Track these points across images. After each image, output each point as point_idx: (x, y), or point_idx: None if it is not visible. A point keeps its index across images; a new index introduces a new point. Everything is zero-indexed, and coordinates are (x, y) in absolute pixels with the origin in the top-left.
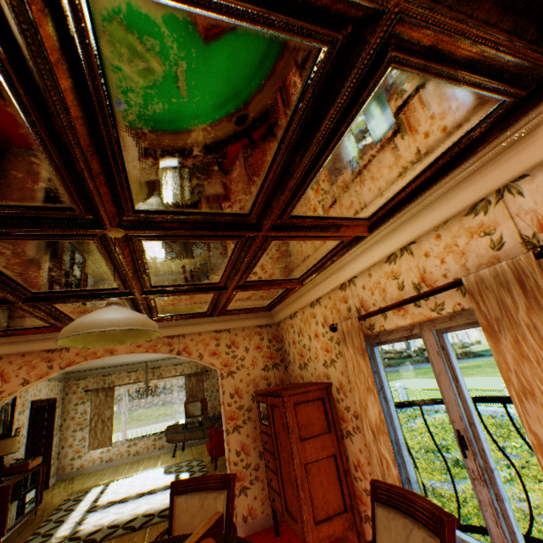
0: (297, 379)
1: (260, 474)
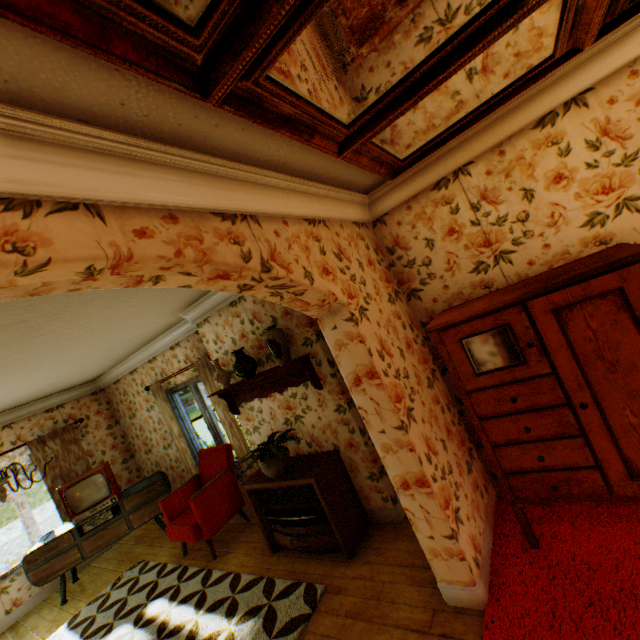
0: (463, 297)
1: (456, 477)
